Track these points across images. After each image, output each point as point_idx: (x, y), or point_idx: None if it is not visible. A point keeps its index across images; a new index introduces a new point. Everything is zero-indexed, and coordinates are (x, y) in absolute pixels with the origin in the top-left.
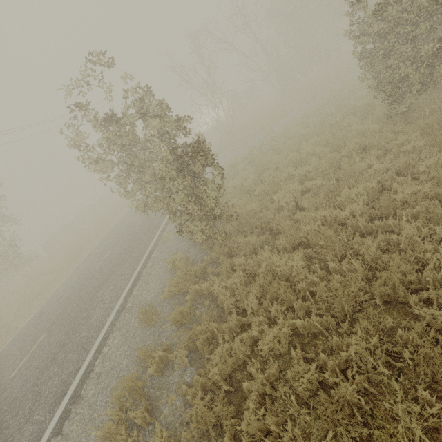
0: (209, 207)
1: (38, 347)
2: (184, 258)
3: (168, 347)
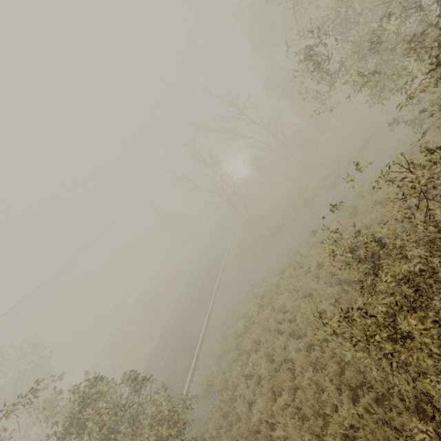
0: None
1: None
2: None
3: None
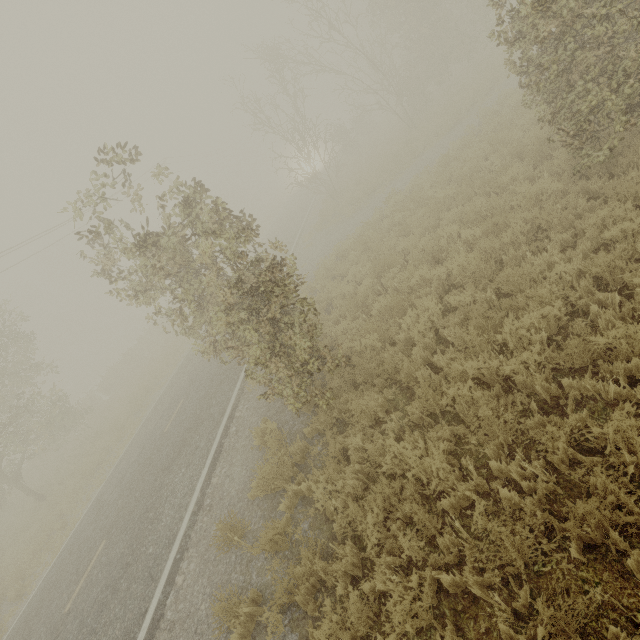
0: (300, 360)
1: (96, 563)
2: (279, 424)
3: (259, 593)
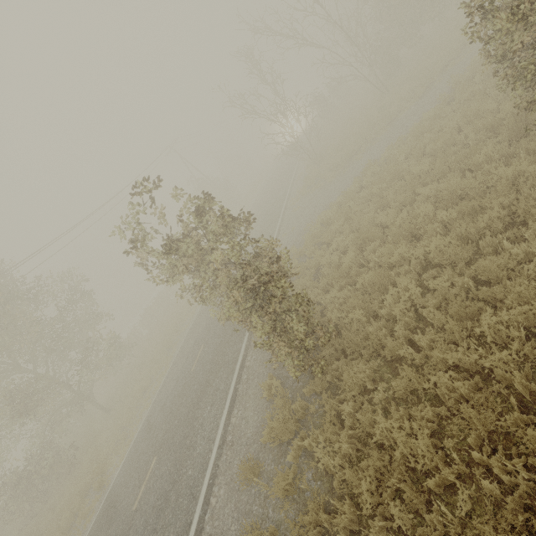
0: (298, 338)
1: (151, 475)
2: (281, 378)
3: (275, 529)
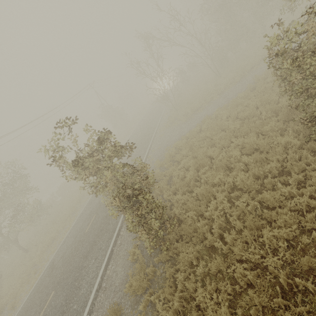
0: (154, 229)
1: (49, 304)
2: (141, 247)
3: None
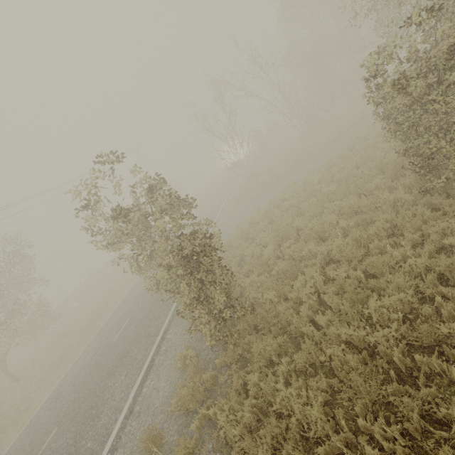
0: (217, 309)
1: (46, 448)
2: (197, 350)
3: None
